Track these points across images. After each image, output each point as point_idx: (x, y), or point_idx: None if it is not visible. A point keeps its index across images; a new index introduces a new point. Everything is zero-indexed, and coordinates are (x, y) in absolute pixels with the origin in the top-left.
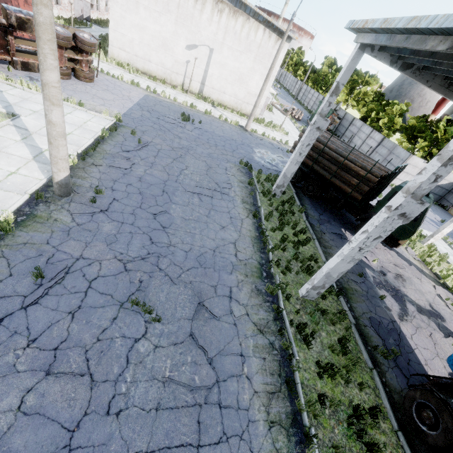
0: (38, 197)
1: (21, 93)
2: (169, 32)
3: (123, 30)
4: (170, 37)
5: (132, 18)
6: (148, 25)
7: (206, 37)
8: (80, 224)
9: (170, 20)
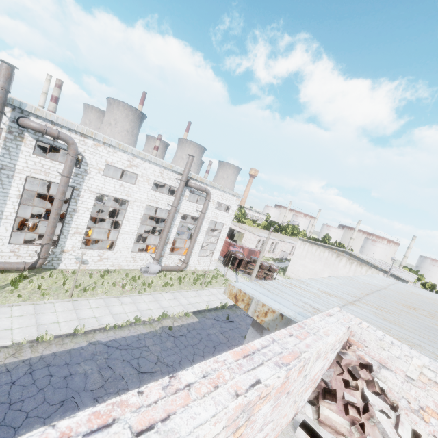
0: (235, 305)
1: (243, 280)
2: (319, 269)
3: (295, 266)
4: (319, 271)
5: (301, 262)
6: (309, 265)
7: (341, 273)
8: (241, 316)
9: (320, 264)
